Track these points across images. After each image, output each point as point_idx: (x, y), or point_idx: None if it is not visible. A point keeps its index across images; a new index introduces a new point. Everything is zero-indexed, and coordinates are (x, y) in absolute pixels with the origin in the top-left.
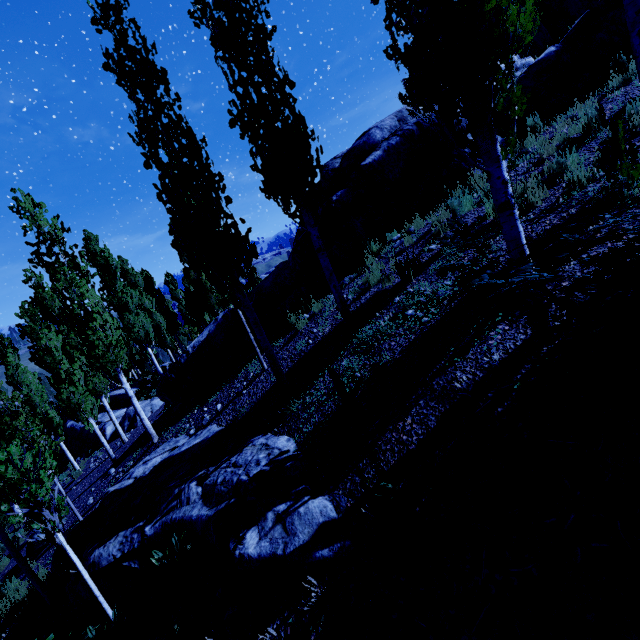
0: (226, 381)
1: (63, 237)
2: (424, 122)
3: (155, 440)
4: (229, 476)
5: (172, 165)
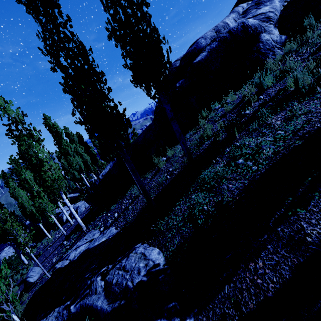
0: (120, 197)
1: (23, 119)
2: (233, 30)
3: (84, 229)
4: (120, 279)
5: (67, 67)
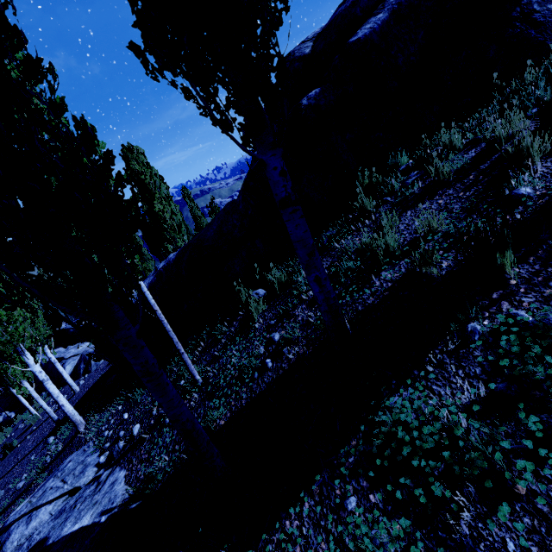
0: None
1: None
2: None
3: (81, 428)
4: None
5: None
